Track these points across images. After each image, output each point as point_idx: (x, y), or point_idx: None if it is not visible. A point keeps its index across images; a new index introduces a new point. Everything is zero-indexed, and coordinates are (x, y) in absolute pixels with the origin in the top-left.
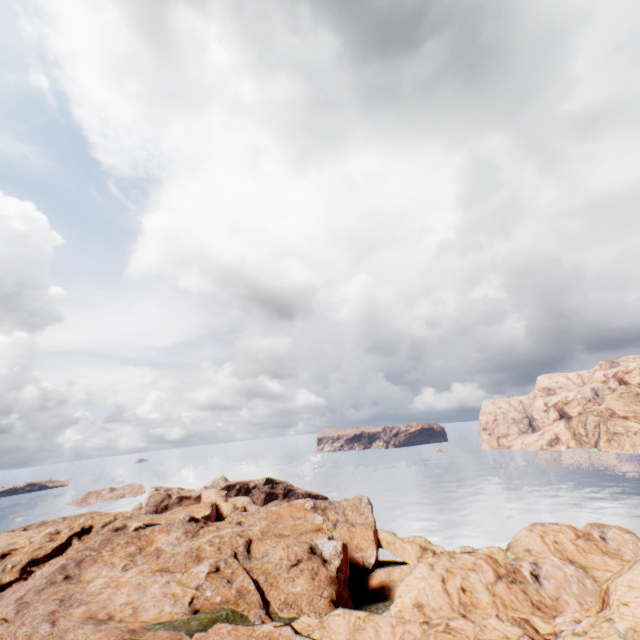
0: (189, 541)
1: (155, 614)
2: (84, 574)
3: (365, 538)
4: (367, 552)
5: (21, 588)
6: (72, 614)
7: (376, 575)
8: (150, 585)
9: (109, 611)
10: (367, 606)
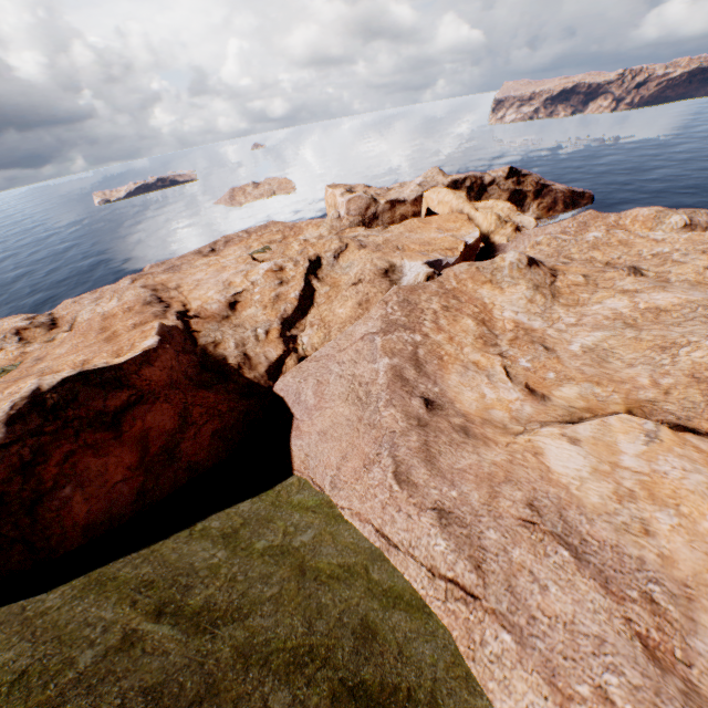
0: (559, 309)
1: None
2: (451, 395)
3: None
4: None
5: (323, 390)
6: None
7: None
8: None
9: None
10: None
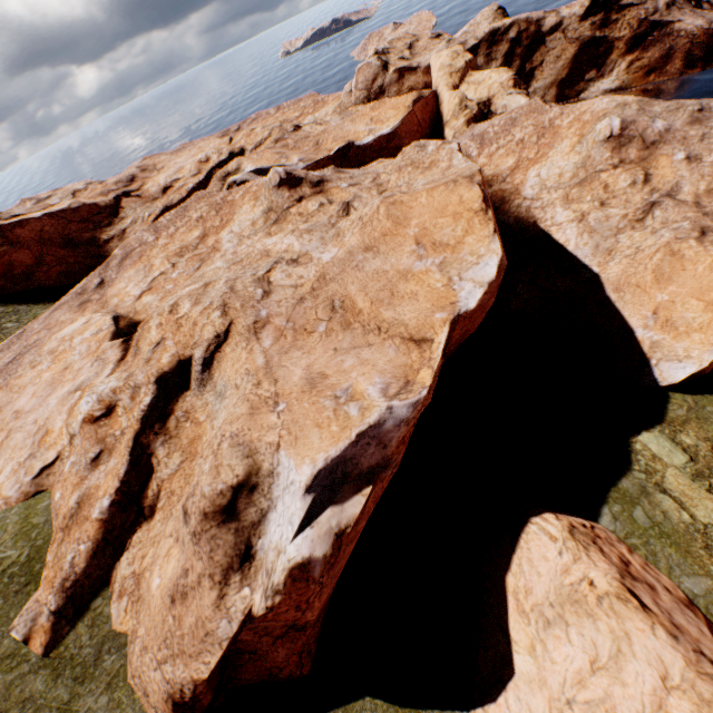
0: (261, 236)
1: None
2: (116, 283)
3: (707, 299)
4: (679, 342)
5: None
6: None
7: (529, 554)
8: (65, 383)
9: None
10: (332, 712)
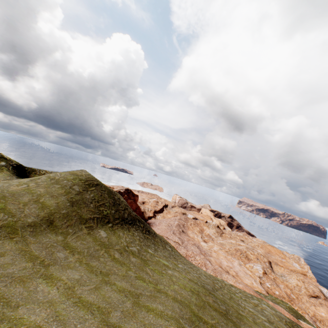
0: (220, 237)
1: (250, 283)
2: (188, 233)
3: None
4: None
5: (160, 223)
6: (211, 260)
7: None
8: (232, 261)
9: (224, 267)
10: None
